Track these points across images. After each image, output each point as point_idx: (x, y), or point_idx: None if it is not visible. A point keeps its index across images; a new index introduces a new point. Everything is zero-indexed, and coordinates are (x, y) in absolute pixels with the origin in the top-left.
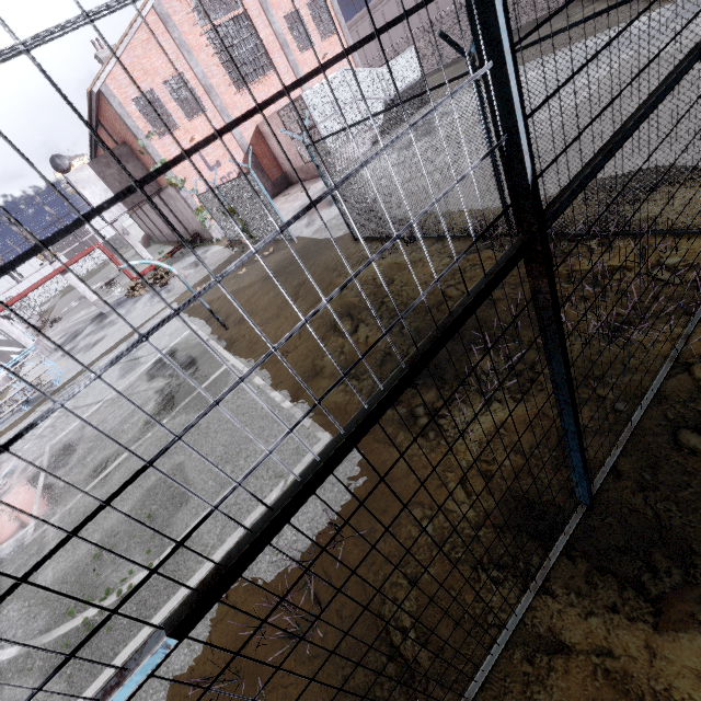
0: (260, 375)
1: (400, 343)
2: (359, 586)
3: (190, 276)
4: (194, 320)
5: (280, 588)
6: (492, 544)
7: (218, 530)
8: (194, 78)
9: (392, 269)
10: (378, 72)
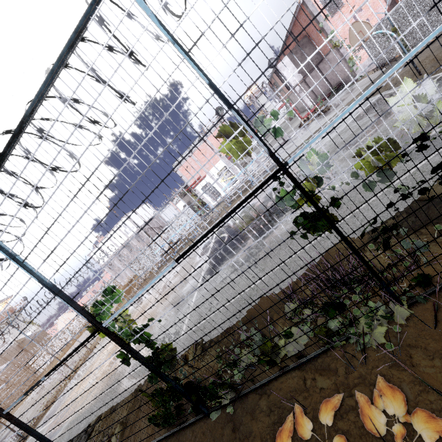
0: None
1: None
2: None
3: (347, 97)
4: (375, 96)
5: None
6: None
7: None
8: None
9: None
10: None
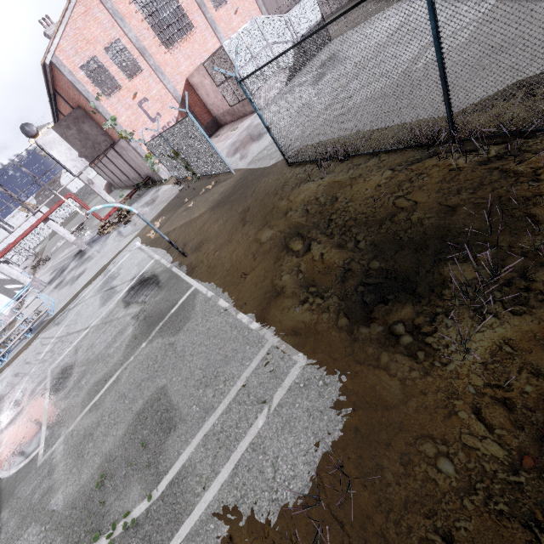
0: (223, 297)
1: (358, 258)
2: (380, 539)
3: (147, 213)
4: (156, 250)
5: (287, 533)
6: (542, 495)
7: (210, 460)
8: (129, 42)
9: (333, 188)
10: (285, 18)
